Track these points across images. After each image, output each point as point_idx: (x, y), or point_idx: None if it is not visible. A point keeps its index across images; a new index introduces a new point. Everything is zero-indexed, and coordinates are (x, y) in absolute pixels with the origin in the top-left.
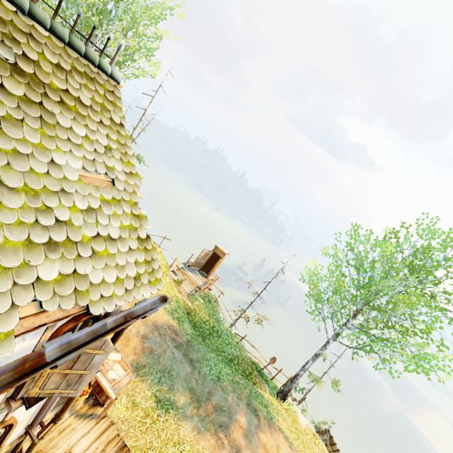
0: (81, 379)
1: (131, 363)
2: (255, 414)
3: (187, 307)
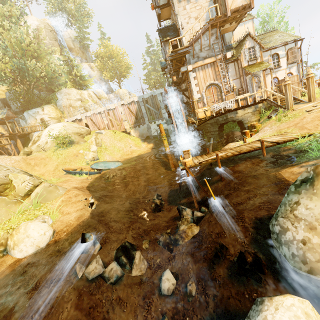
0: (296, 56)
1: None
2: None
3: None
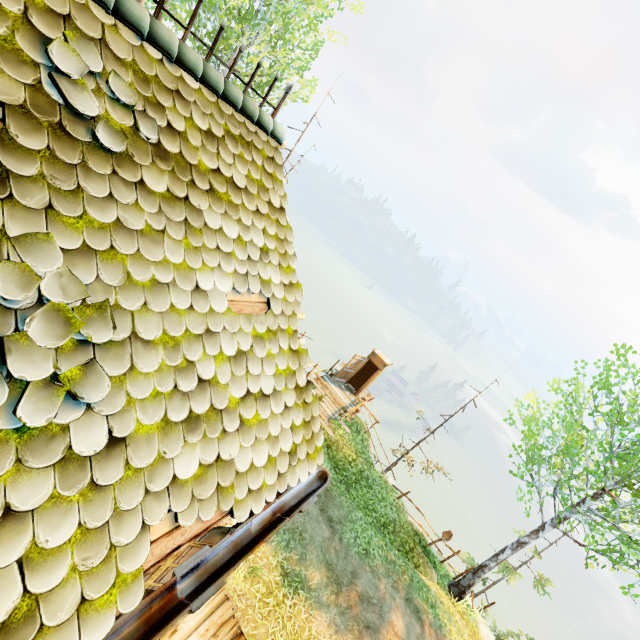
0: None
1: None
2: (416, 616)
3: (327, 437)
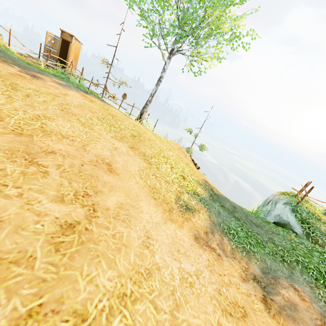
0: None
1: None
2: (83, 91)
3: (28, 63)
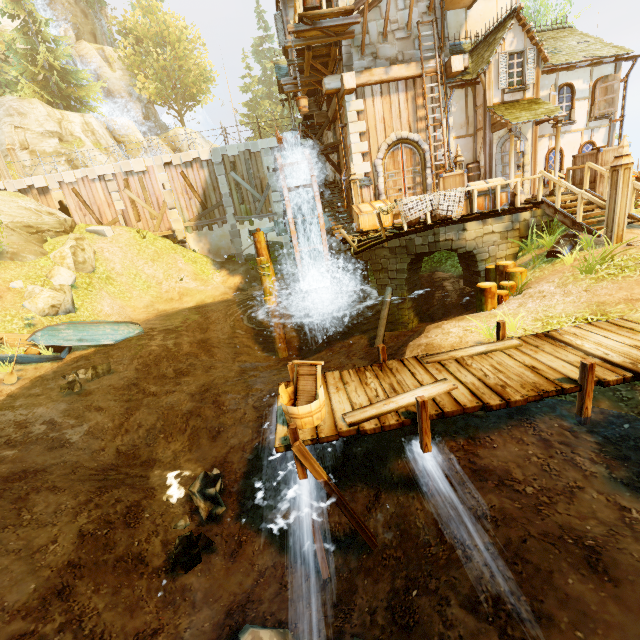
0: (613, 101)
1: None
2: None
3: None
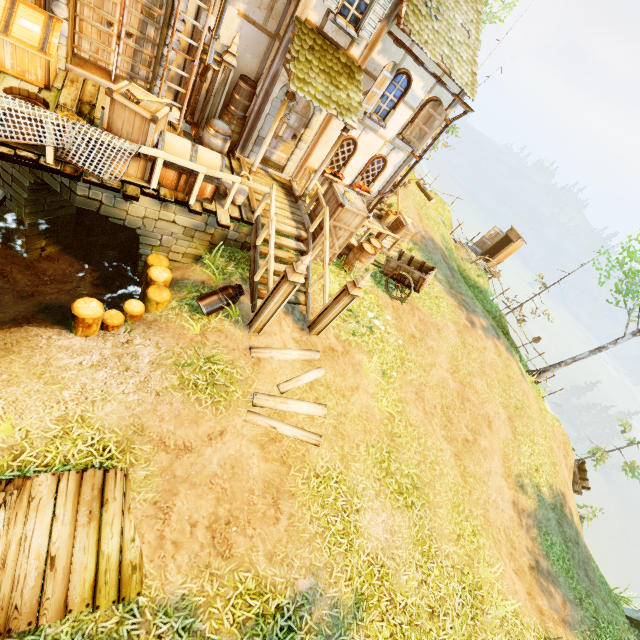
0: (424, 137)
1: (412, 239)
2: (496, 333)
3: (459, 263)
